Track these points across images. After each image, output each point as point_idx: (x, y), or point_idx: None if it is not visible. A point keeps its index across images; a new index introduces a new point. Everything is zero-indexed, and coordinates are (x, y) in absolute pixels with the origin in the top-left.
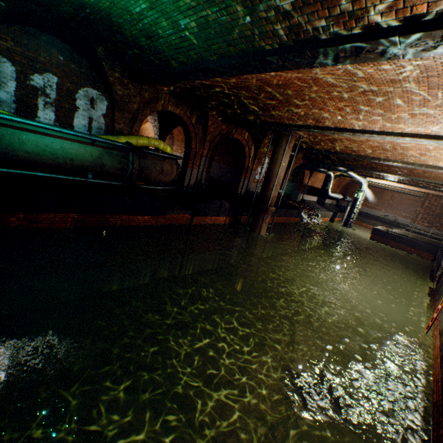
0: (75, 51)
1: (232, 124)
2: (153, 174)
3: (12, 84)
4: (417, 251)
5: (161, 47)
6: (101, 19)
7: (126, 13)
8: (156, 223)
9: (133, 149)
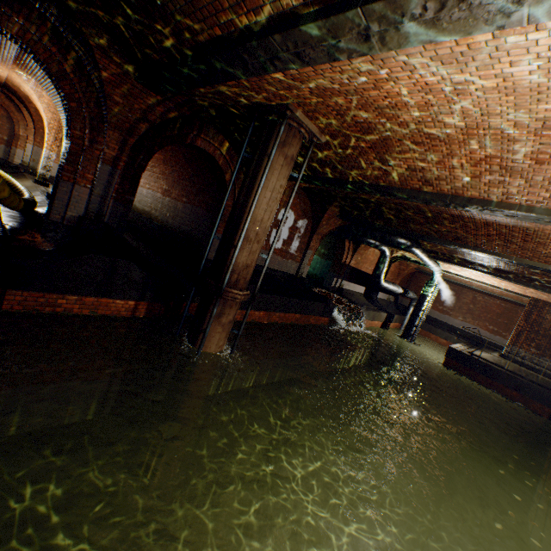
0: None
1: (161, 90)
2: None
3: None
4: (522, 397)
5: None
6: None
7: None
8: None
9: None
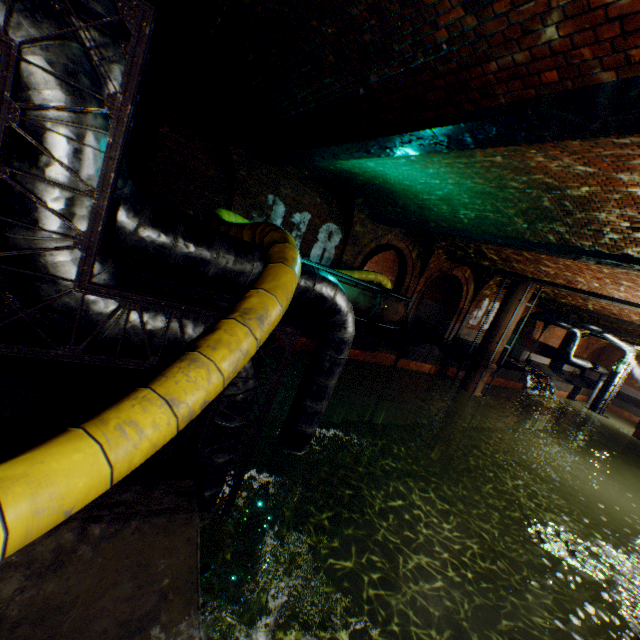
0: (330, 194)
1: (457, 263)
2: (389, 314)
3: (279, 221)
4: None
5: (428, 214)
6: (384, 191)
7: (412, 195)
8: (363, 359)
9: (383, 292)
